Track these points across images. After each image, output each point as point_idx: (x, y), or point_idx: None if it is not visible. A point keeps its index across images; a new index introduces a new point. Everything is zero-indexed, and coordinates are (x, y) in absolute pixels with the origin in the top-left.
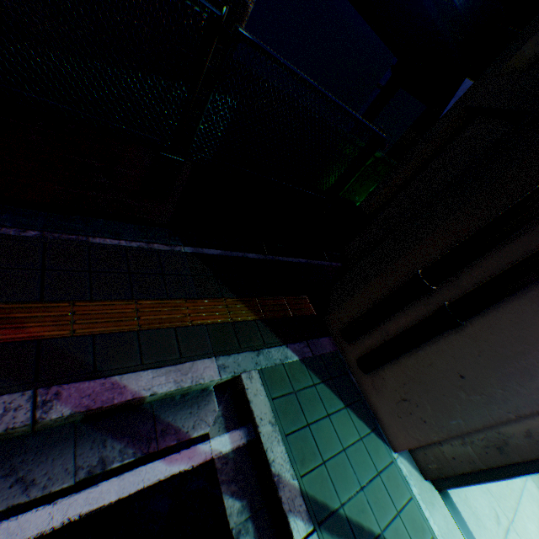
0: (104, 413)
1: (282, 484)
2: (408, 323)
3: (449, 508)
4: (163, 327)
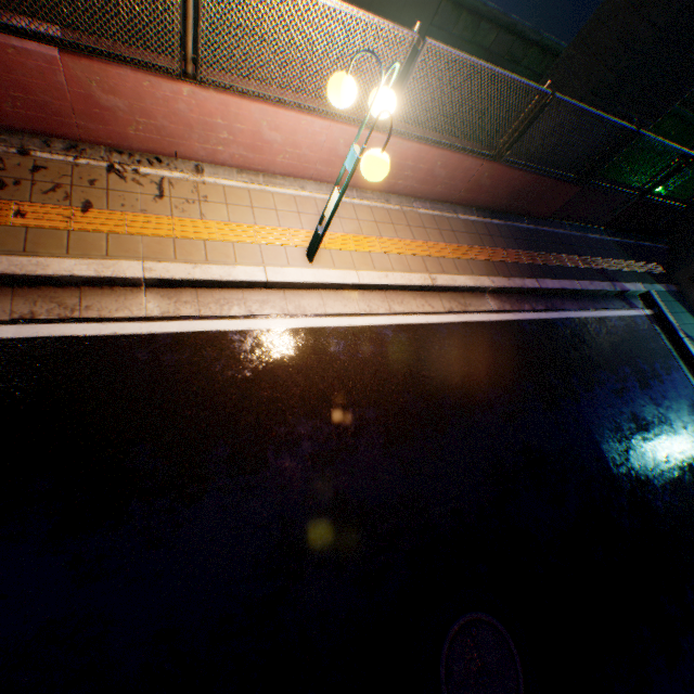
0: (616, 295)
1: (672, 324)
2: None
3: None
4: (621, 271)
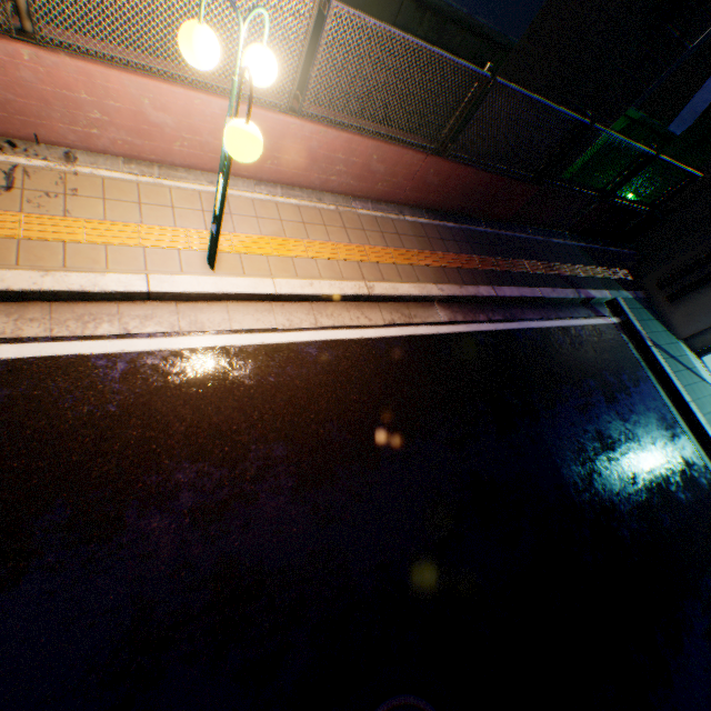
0: (582, 302)
1: (640, 332)
2: (697, 278)
3: (702, 364)
4: (587, 277)
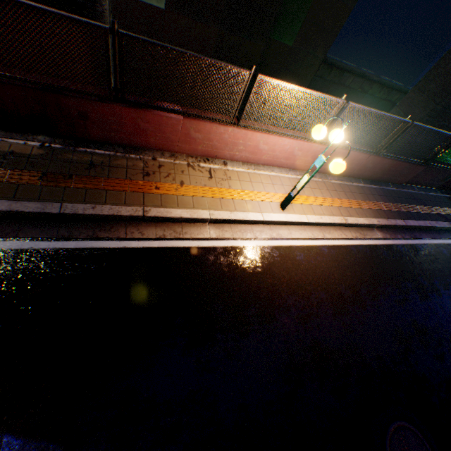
0: None
1: None
2: None
3: None
4: None
